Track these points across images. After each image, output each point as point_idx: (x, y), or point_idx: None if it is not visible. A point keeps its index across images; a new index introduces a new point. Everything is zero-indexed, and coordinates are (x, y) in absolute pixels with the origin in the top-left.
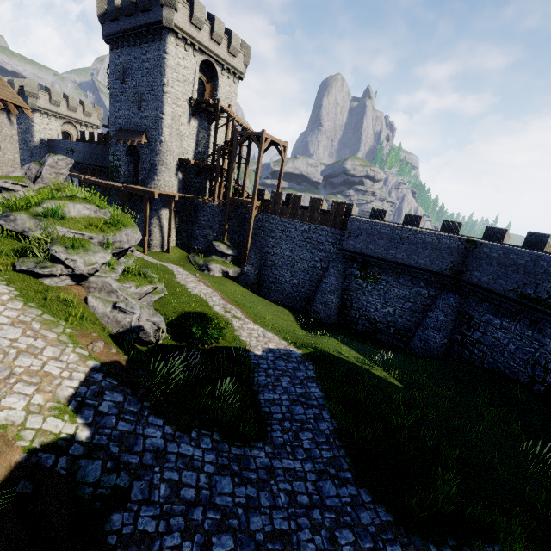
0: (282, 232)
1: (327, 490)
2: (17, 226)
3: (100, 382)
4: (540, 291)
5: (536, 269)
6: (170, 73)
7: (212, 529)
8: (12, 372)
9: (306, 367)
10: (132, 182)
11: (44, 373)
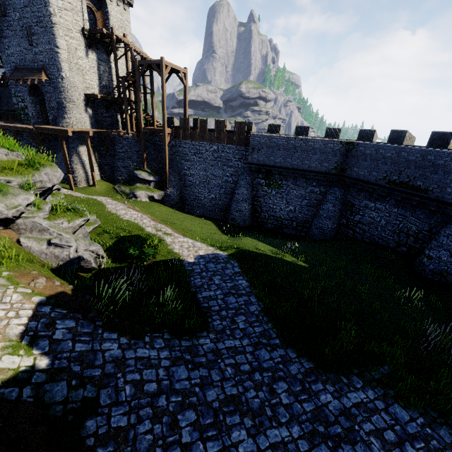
0: (195, 154)
1: (263, 356)
2: None
3: (49, 314)
4: (402, 176)
5: (400, 160)
6: (55, 1)
7: (176, 409)
8: None
9: (232, 265)
10: (43, 122)
11: None
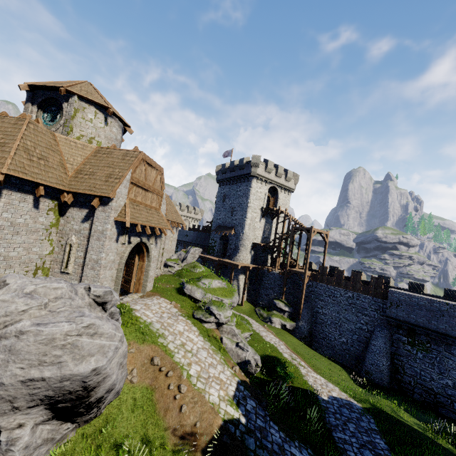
0: (329, 296)
1: None
2: (191, 293)
3: (243, 391)
4: None
5: None
6: (252, 196)
7: None
8: (209, 375)
9: (367, 419)
10: (220, 255)
11: (220, 379)
